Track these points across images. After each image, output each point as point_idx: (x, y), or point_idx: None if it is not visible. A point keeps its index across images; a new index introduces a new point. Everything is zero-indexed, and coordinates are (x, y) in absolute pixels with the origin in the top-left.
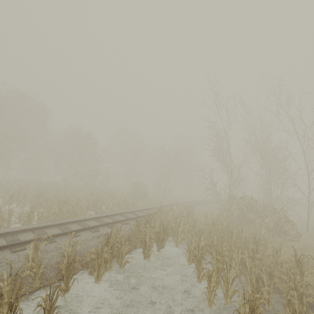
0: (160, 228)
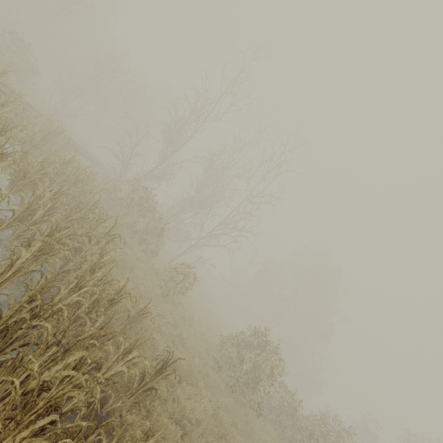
0: None
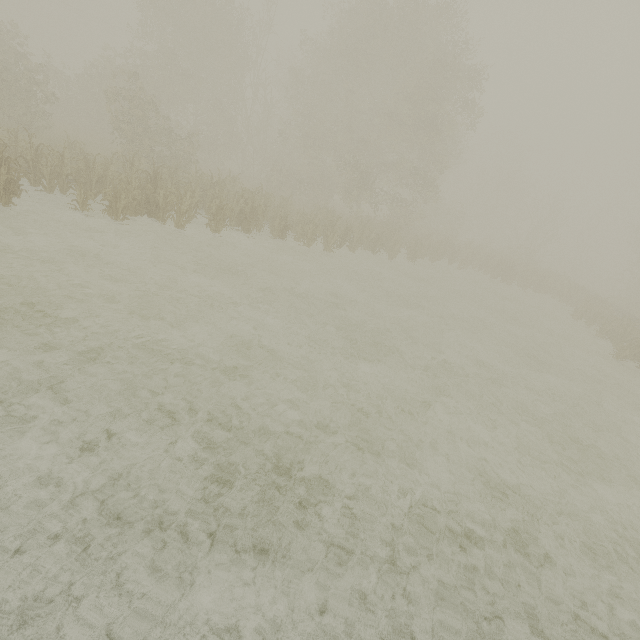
0: None
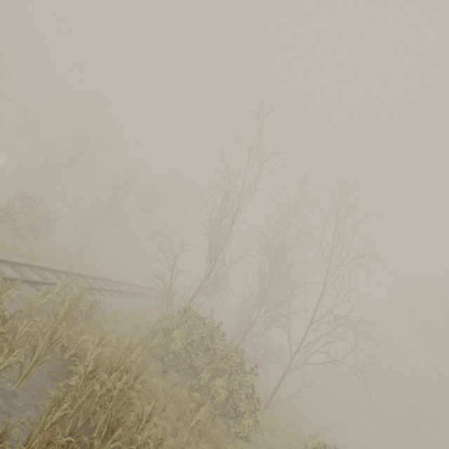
0: None
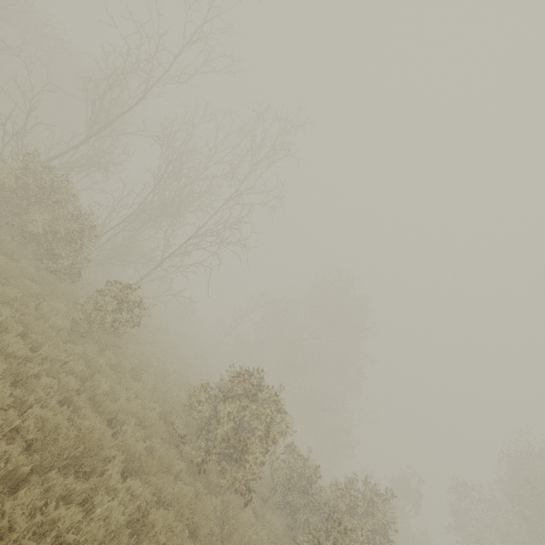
0: None
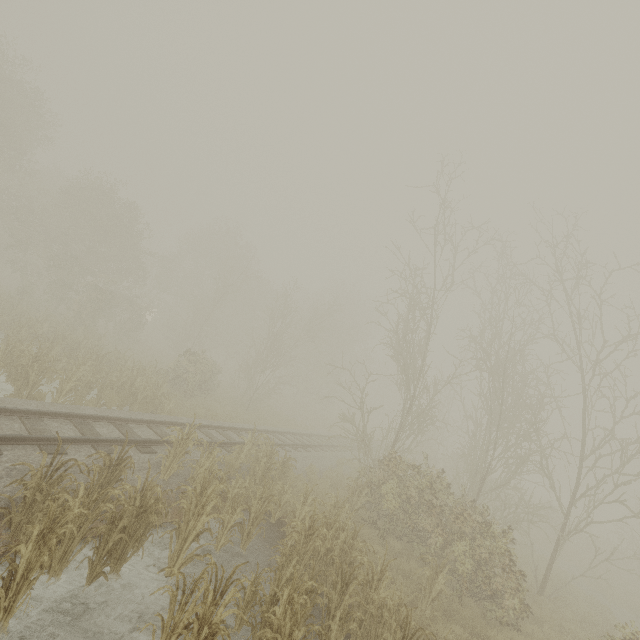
0: (134, 503)
